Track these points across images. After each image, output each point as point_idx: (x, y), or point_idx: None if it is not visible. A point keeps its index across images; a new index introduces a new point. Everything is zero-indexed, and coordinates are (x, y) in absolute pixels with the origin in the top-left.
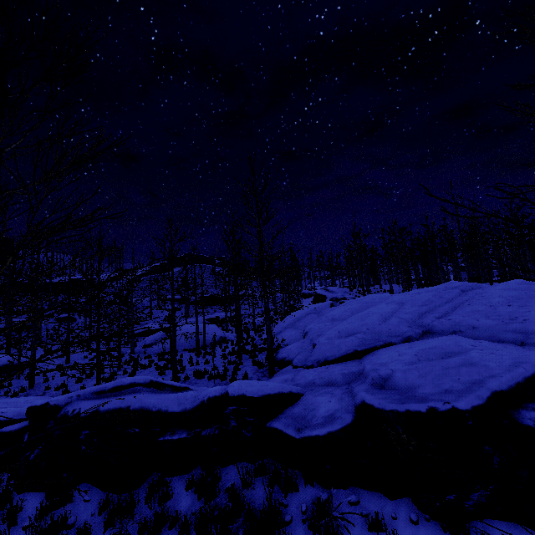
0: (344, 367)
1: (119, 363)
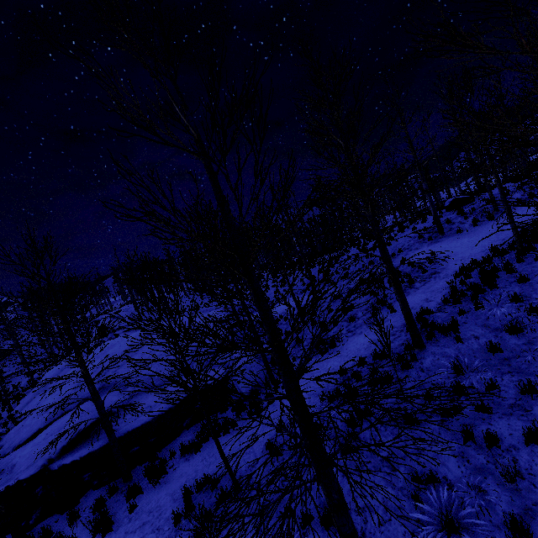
0: (17, 453)
1: None
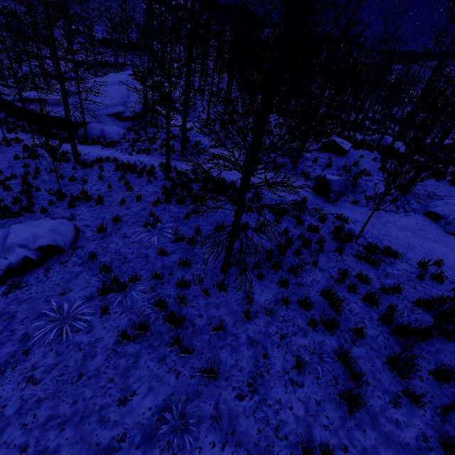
0: None
1: (1, 72)
